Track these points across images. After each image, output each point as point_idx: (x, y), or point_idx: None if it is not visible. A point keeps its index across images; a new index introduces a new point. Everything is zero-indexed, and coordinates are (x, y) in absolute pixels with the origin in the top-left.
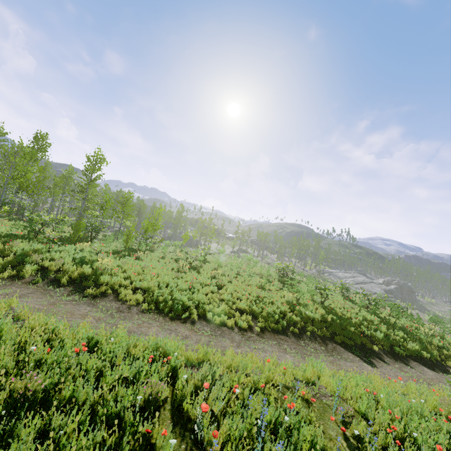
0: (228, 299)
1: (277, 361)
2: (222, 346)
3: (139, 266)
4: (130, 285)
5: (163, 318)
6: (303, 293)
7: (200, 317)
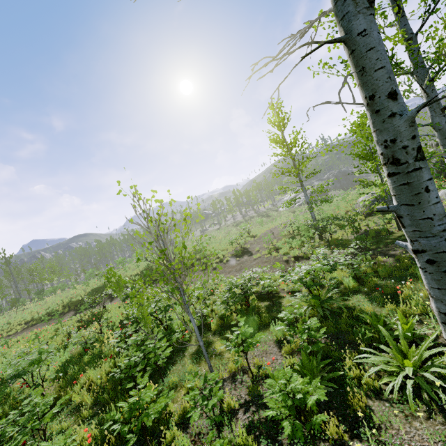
0: (23, 319)
1: None
2: None
3: None
4: None
5: None
6: None
7: None
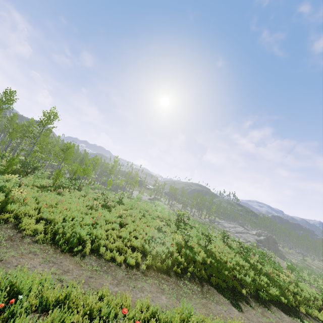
0: (125, 236)
1: (149, 304)
2: (100, 283)
3: (56, 200)
4: (33, 215)
5: (55, 249)
6: (192, 237)
7: (93, 251)
